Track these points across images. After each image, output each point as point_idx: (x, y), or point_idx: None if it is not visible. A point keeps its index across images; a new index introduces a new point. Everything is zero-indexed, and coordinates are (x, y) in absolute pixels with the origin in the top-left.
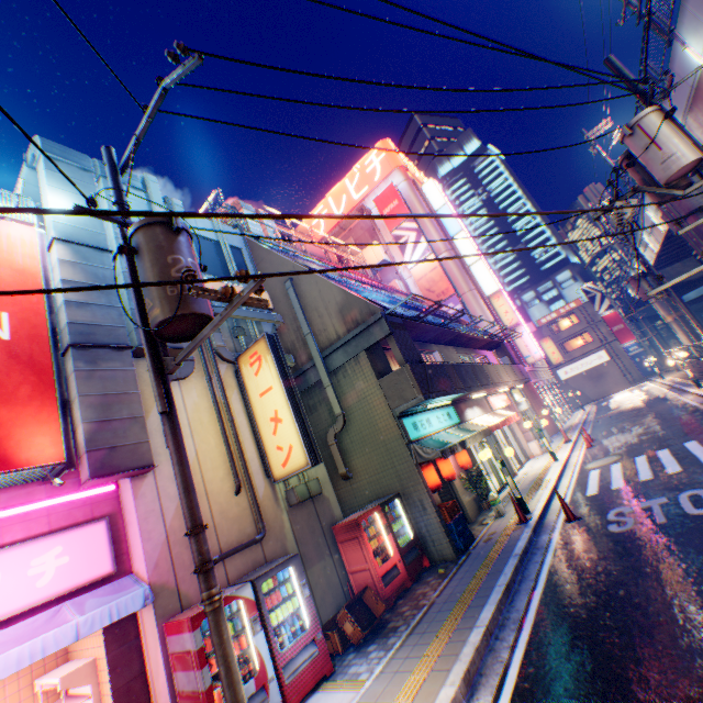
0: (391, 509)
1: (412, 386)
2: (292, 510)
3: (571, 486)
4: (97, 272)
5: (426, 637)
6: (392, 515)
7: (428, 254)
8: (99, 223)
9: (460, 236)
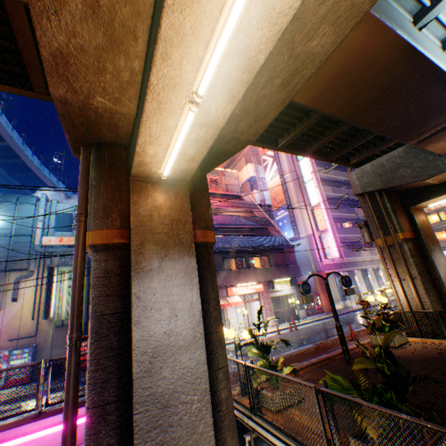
0: None
1: None
2: (57, 328)
3: None
4: (3, 245)
5: None
6: None
7: (280, 173)
8: (10, 225)
9: (303, 161)
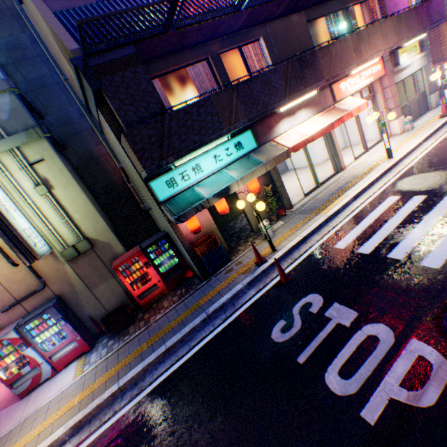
0: (160, 246)
1: (136, 159)
2: (74, 261)
3: (349, 217)
4: None
5: (112, 364)
6: (160, 250)
7: None
8: None
9: None
